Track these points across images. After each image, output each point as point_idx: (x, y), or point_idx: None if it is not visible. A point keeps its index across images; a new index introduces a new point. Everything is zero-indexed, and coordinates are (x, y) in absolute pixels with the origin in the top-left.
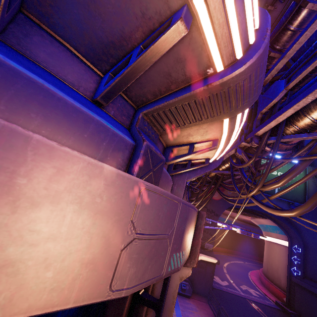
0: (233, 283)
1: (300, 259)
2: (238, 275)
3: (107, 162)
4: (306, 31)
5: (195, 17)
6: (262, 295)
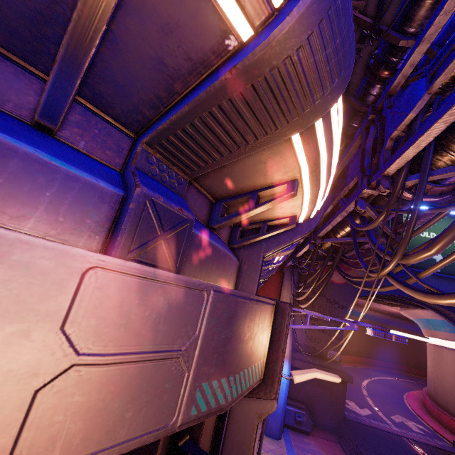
0: (379, 411)
1: None
2: (387, 399)
3: (58, 226)
4: None
5: None
6: (430, 431)
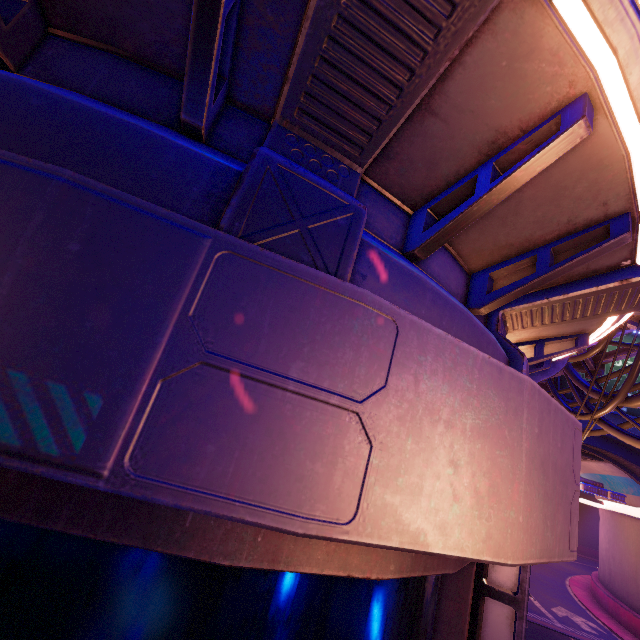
0: (535, 600)
1: None
2: (543, 584)
3: None
4: None
5: (634, 220)
6: (605, 631)
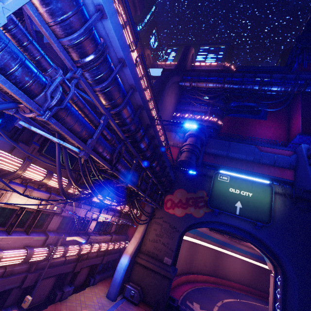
0: None
1: (280, 292)
2: None
3: None
4: None
5: None
6: None
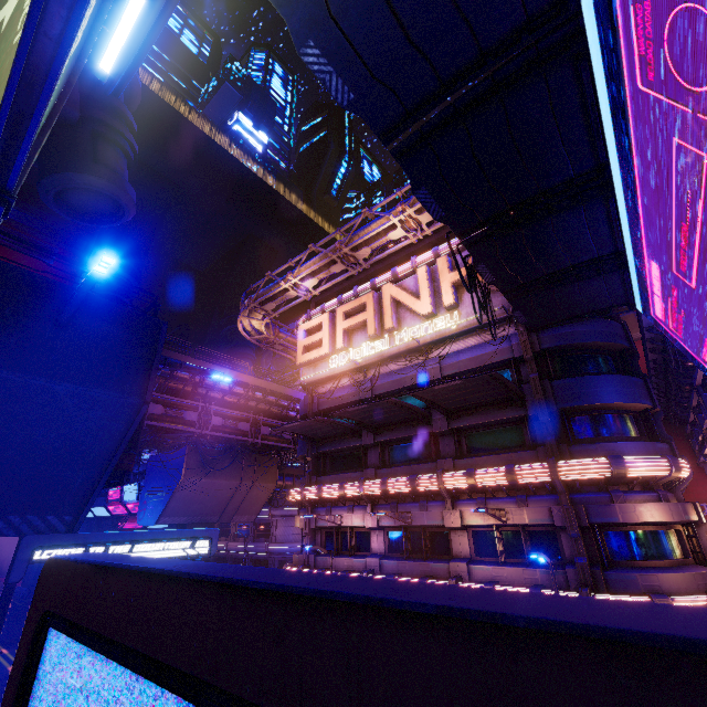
0: None
1: None
2: None
3: (656, 501)
4: (698, 375)
5: (658, 475)
6: None
